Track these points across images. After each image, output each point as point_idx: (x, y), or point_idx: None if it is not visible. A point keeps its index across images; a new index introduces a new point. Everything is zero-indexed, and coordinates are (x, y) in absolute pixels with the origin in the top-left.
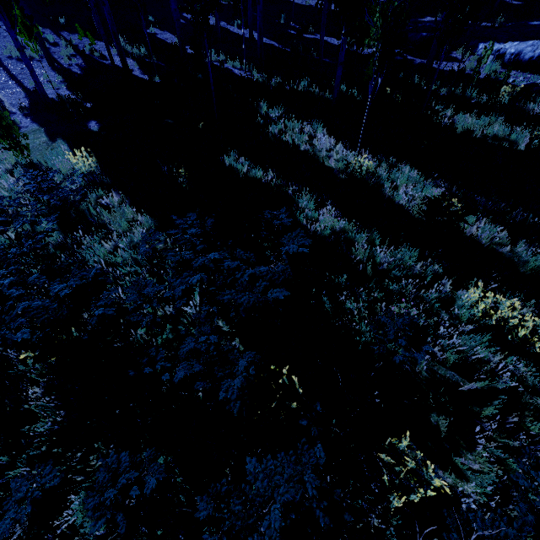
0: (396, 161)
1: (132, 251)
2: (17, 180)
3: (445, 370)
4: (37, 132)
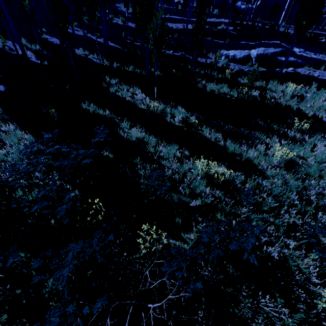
0: (176, 105)
1: (20, 154)
2: None
3: (186, 198)
4: None
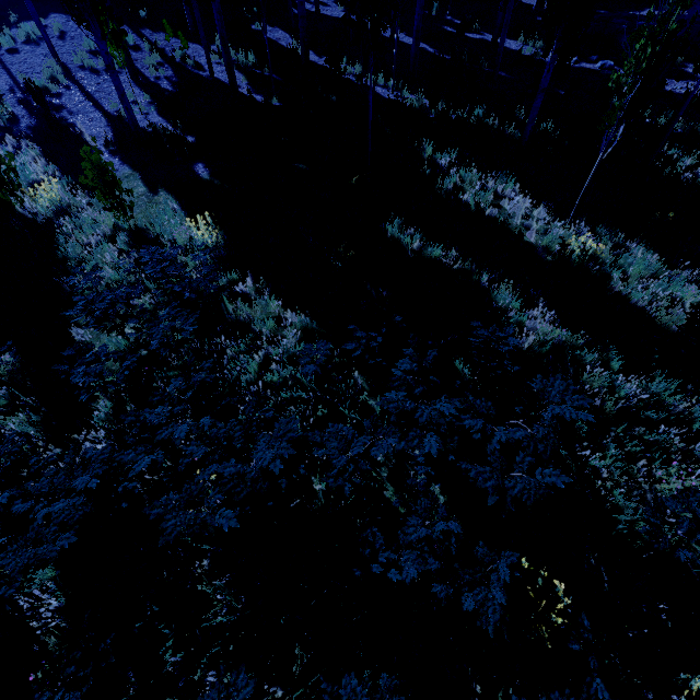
0: (620, 236)
1: (285, 362)
2: (128, 256)
3: None
4: (131, 178)
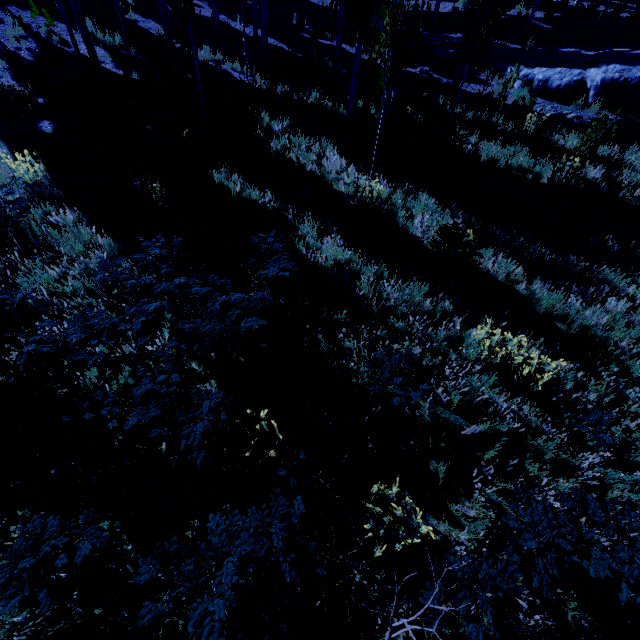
0: (413, 188)
1: (88, 280)
2: None
3: (449, 414)
4: None
